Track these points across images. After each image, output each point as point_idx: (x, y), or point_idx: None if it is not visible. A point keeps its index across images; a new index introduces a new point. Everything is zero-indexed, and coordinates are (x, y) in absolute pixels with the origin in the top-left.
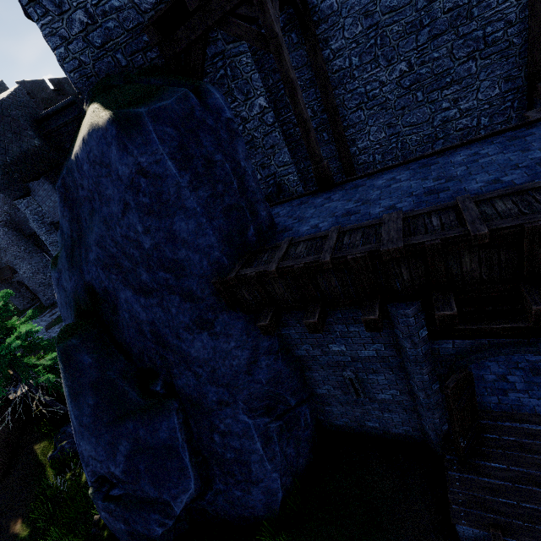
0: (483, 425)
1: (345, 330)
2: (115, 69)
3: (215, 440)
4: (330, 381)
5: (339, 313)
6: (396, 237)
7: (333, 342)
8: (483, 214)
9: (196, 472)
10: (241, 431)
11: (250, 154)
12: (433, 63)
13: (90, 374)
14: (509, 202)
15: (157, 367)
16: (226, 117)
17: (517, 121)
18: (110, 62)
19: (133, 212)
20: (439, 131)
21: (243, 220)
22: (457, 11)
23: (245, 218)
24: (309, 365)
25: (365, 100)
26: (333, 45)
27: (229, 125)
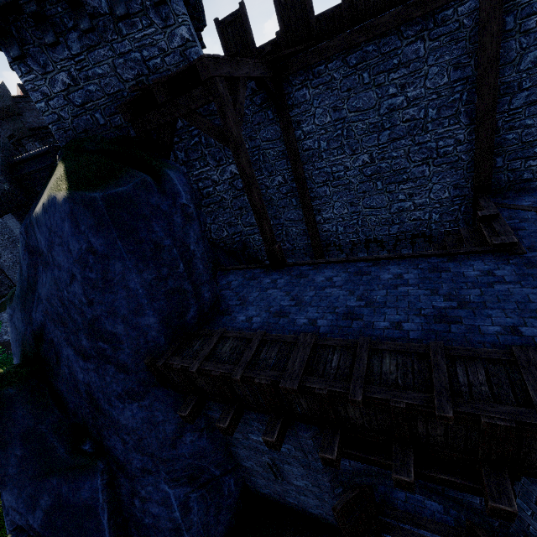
0: (386, 524)
1: (260, 427)
2: (93, 126)
3: (136, 505)
4: (252, 459)
5: (254, 414)
6: (297, 373)
7: (252, 433)
8: (371, 369)
9: (113, 533)
10: (161, 499)
11: (218, 212)
12: (392, 160)
13: (21, 425)
14: (394, 362)
15: (89, 425)
16: (182, 202)
17: (464, 222)
18: (88, 120)
19: (80, 283)
20: (395, 217)
21: (184, 302)
22: (414, 122)
23: (186, 301)
24: (234, 443)
25: (331, 178)
26: (304, 127)
27: (184, 210)
